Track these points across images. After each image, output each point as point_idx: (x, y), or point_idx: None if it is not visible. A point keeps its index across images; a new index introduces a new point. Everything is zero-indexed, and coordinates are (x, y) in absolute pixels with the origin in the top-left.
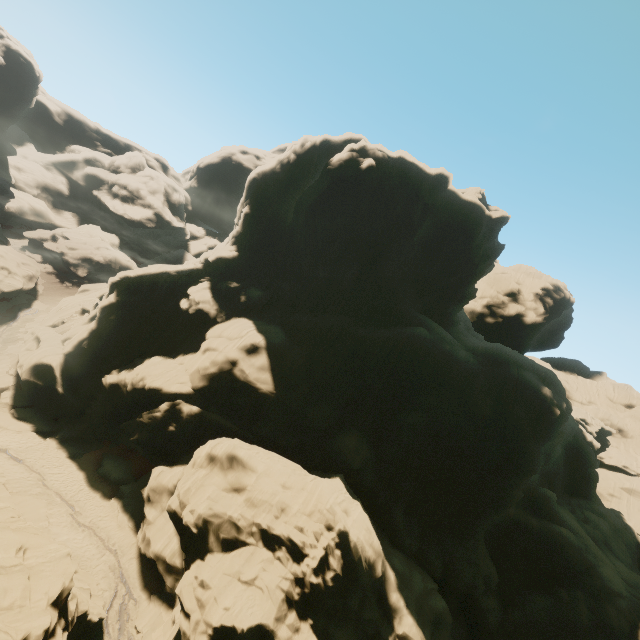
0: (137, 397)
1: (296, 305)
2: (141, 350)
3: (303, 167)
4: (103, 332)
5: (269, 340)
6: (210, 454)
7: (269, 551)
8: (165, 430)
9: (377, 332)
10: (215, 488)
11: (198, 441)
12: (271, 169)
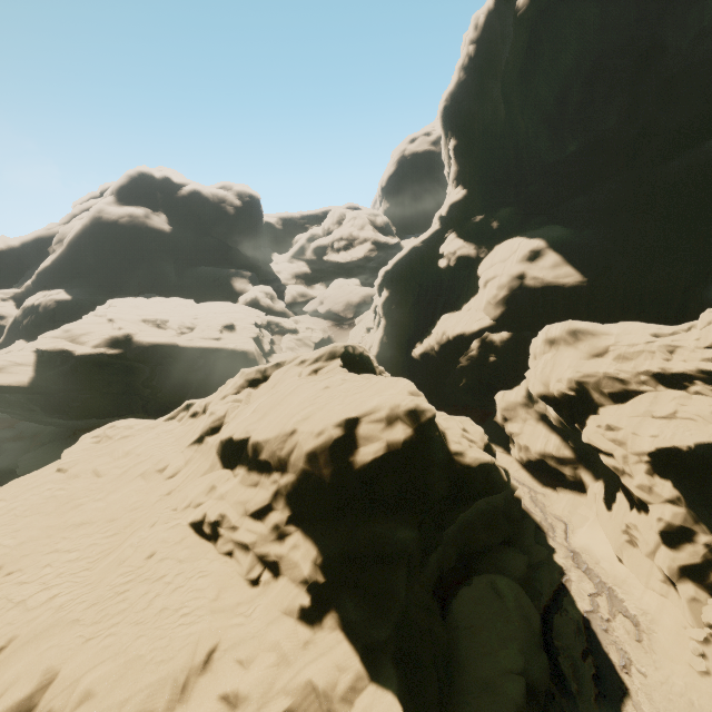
0: (446, 353)
1: (558, 198)
2: (427, 322)
3: (488, 48)
4: (392, 323)
5: (547, 238)
6: (547, 339)
7: (677, 391)
8: (487, 363)
9: (701, 149)
10: (571, 359)
11: (523, 365)
12: (455, 84)
